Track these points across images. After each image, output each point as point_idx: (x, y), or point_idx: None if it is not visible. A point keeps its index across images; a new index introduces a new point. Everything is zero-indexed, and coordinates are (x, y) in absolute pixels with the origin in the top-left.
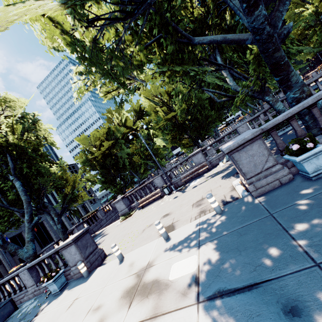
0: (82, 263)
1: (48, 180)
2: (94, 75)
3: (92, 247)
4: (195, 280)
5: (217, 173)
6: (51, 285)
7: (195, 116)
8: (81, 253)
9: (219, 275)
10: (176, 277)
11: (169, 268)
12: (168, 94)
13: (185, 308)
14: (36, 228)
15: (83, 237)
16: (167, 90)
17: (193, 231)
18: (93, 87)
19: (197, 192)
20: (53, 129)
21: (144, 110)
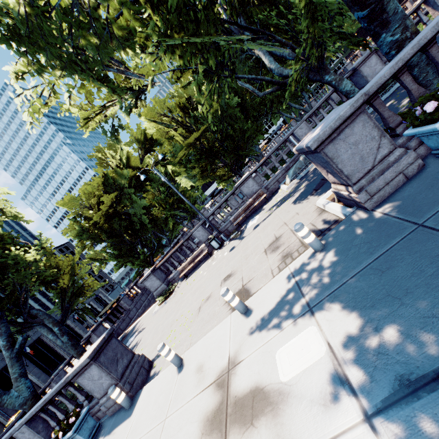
0: (116, 389)
1: (25, 275)
2: (51, 74)
3: (126, 357)
4: (337, 372)
5: (282, 199)
6: (72, 438)
7: (227, 134)
8: (110, 373)
9: (381, 352)
10: (293, 374)
11: (272, 361)
12: (181, 108)
13: (346, 435)
14: (32, 350)
15: (107, 346)
16: (179, 102)
17: (287, 288)
18: (57, 98)
19: (265, 233)
20: (11, 193)
21: (151, 138)
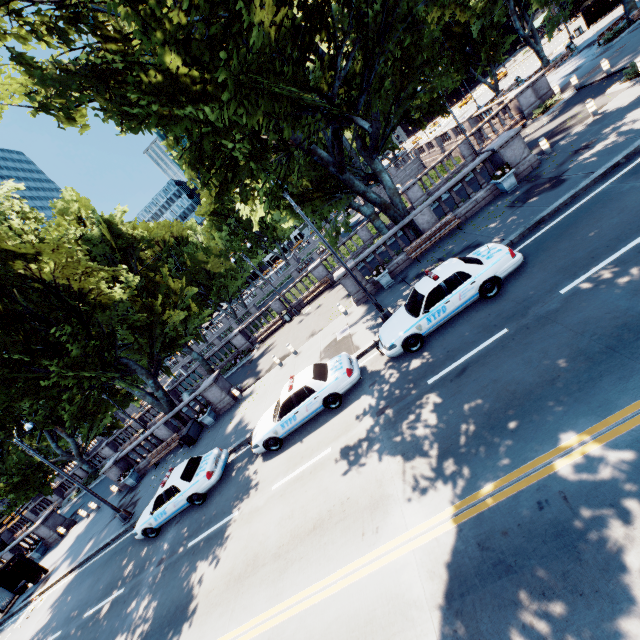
0: None
1: None
2: None
3: None
4: None
5: None
6: None
7: None
8: None
9: None
10: None
11: None
12: None
13: None
14: None
15: None
16: None
17: None
18: None
19: None
20: None
21: None
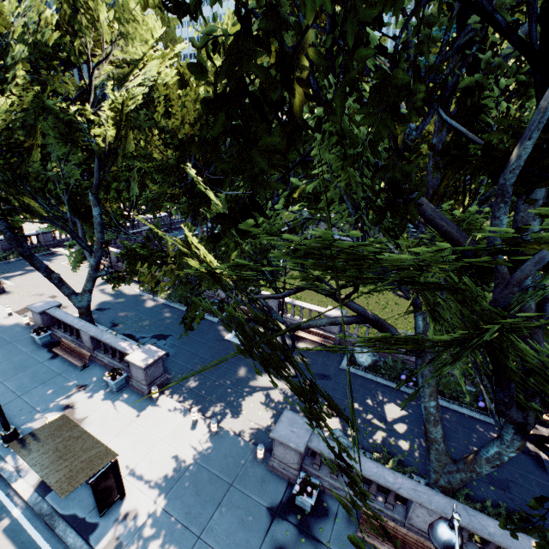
0: None
1: None
2: None
3: None
4: None
5: (121, 293)
6: None
7: None
8: None
9: None
10: None
11: None
12: None
13: None
14: None
15: None
16: None
17: (12, 323)
18: None
19: None
20: None
21: None
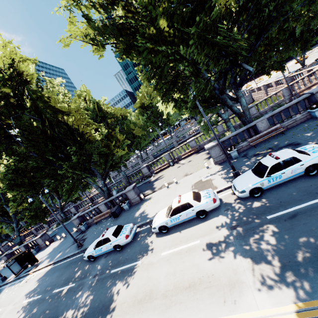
0: None
1: None
2: None
3: None
4: None
5: None
6: None
7: None
8: None
9: None
10: None
11: None
12: None
13: None
14: None
15: None
16: None
17: None
18: None
19: None
20: None
21: None
